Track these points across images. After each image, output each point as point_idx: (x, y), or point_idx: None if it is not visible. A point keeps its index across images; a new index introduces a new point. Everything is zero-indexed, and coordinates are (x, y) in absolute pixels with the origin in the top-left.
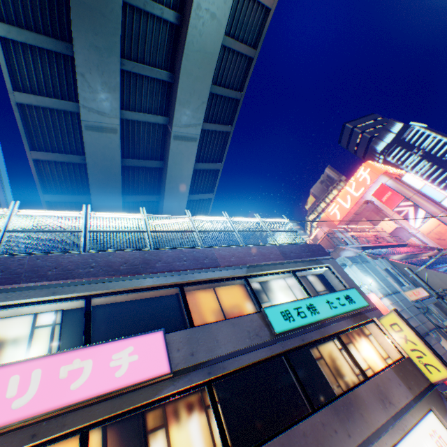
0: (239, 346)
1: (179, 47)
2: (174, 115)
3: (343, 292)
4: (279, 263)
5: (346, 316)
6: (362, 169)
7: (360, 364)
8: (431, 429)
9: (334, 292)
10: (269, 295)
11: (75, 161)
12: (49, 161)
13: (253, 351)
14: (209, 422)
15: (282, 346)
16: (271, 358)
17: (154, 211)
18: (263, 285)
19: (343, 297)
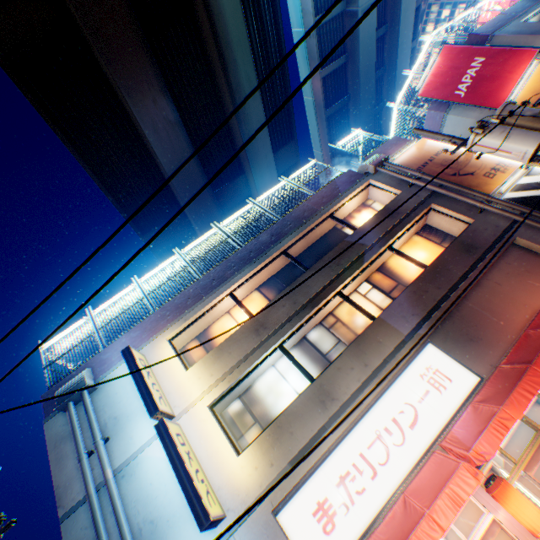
0: None
1: None
2: None
3: None
4: None
5: None
6: None
7: None
8: None
9: None
10: None
11: (341, 64)
12: (325, 78)
13: None
14: None
15: None
16: None
17: (378, 91)
18: None
19: None
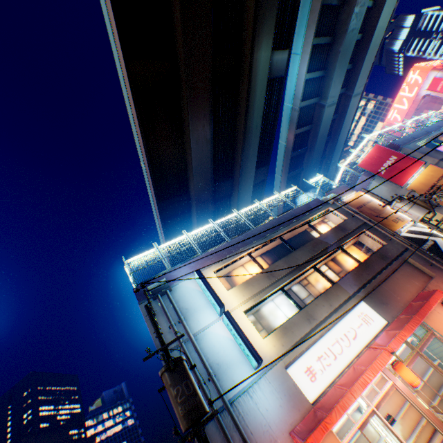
0: None
1: (358, 50)
2: (356, 85)
3: None
4: None
5: None
6: (410, 73)
7: None
8: None
9: None
10: None
11: (307, 129)
12: (296, 134)
13: None
14: None
15: None
16: None
17: (323, 149)
18: None
19: None
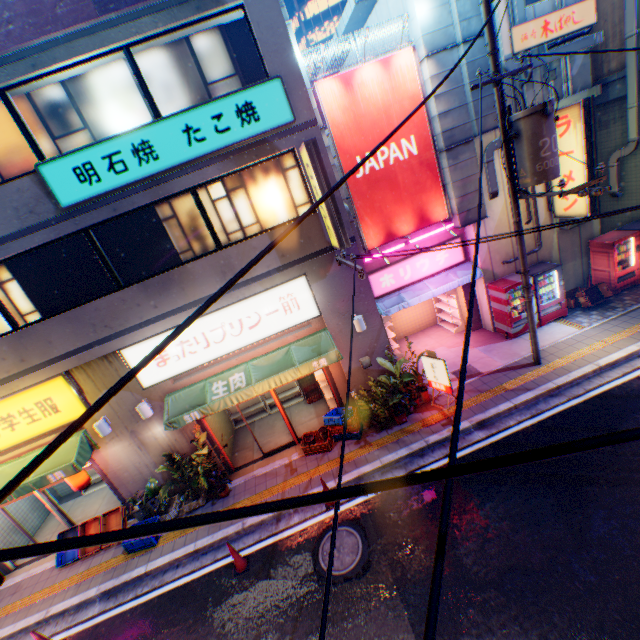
0: (4, 232)
1: None
2: None
3: (239, 99)
4: (85, 35)
5: (226, 155)
6: None
7: (243, 223)
8: (287, 293)
9: (216, 101)
10: (88, 120)
11: None
12: None
13: (29, 237)
14: (10, 297)
15: (77, 225)
16: (63, 240)
17: None
18: (73, 95)
19: (233, 113)
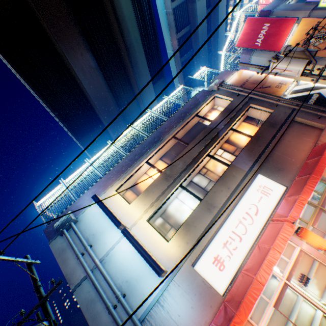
0: None
1: None
2: None
3: None
4: None
5: None
6: None
7: None
8: None
9: None
10: None
11: (187, 31)
12: (179, 39)
13: None
14: None
15: None
16: None
17: (209, 46)
18: None
19: None
